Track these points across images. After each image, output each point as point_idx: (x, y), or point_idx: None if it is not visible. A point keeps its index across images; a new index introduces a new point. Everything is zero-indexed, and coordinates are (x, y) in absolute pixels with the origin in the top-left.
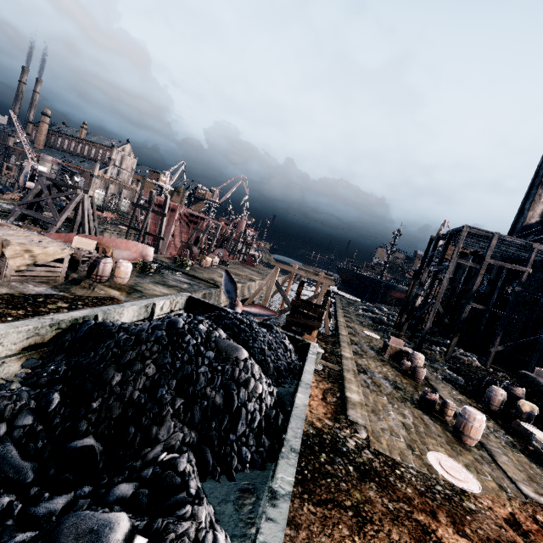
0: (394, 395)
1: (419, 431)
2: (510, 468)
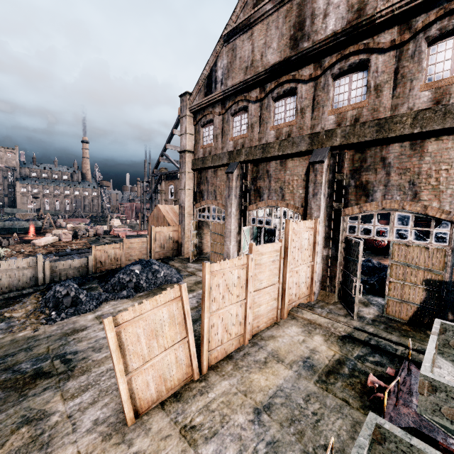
0: None
1: None
2: None
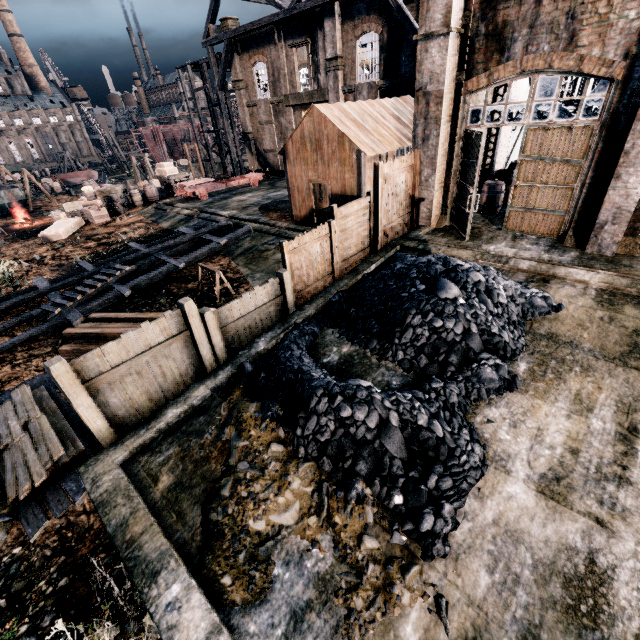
0: None
1: None
2: None
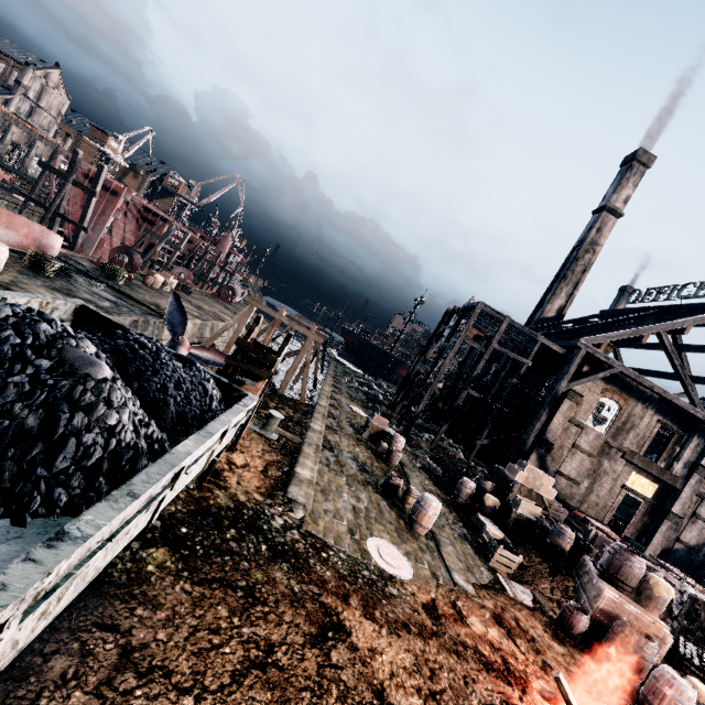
0: (356, 477)
1: (369, 516)
2: (451, 558)
